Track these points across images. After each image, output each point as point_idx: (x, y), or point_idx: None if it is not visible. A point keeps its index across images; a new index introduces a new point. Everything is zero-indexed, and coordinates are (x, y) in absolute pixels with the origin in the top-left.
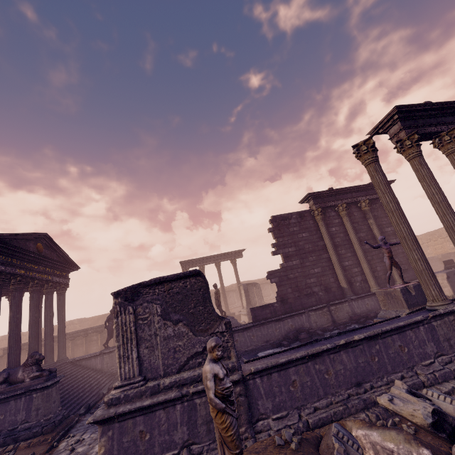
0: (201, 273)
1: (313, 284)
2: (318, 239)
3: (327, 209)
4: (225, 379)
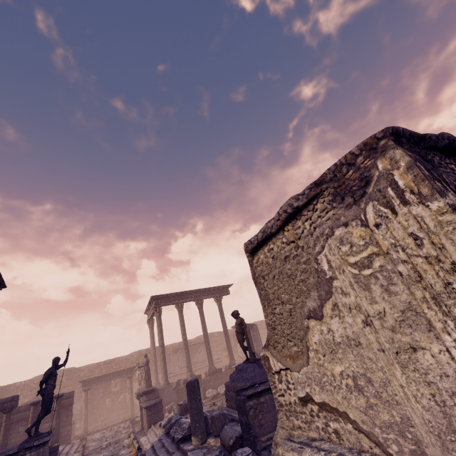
0: None
1: None
2: None
3: None
4: None
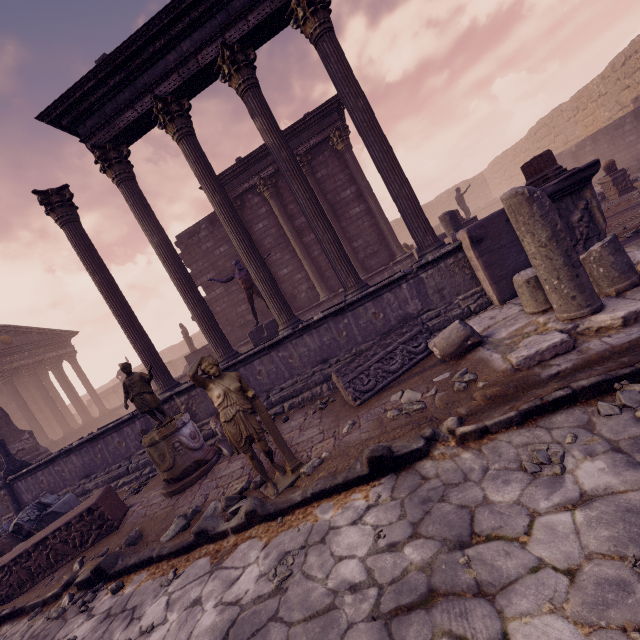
0: None
1: (245, 311)
2: None
3: (246, 195)
4: None
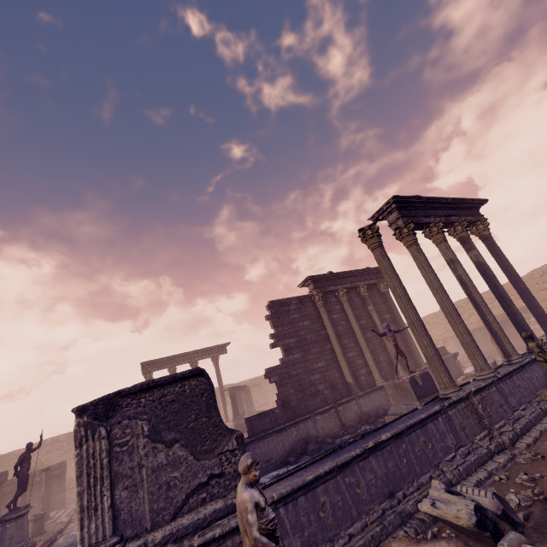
0: (204, 372)
1: (317, 380)
2: (321, 327)
3: (327, 294)
4: (266, 508)
